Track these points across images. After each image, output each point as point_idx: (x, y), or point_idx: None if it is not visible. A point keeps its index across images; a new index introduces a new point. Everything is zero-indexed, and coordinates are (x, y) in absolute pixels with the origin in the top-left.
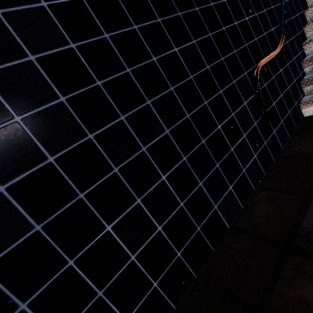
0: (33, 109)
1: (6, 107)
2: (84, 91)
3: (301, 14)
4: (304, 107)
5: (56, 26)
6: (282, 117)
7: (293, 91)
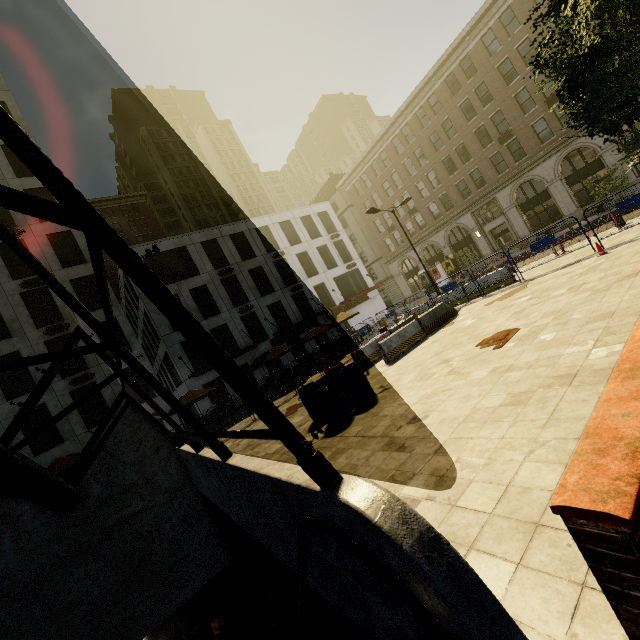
0: None
1: None
2: None
3: None
4: None
5: None
6: None
7: None
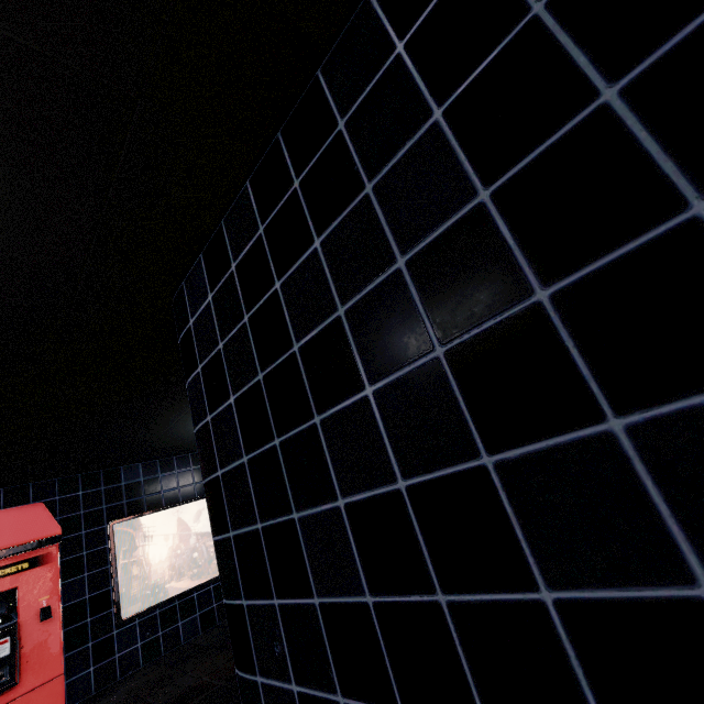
0: (390, 373)
1: (359, 367)
2: (492, 327)
3: None
4: None
5: (454, 158)
6: None
7: None
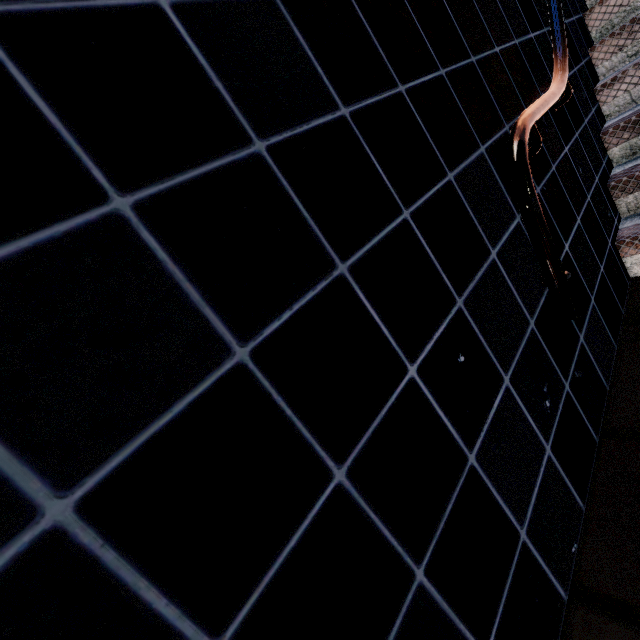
0: None
1: None
2: None
3: (580, 21)
4: (632, 251)
5: None
6: (592, 287)
7: (599, 208)
